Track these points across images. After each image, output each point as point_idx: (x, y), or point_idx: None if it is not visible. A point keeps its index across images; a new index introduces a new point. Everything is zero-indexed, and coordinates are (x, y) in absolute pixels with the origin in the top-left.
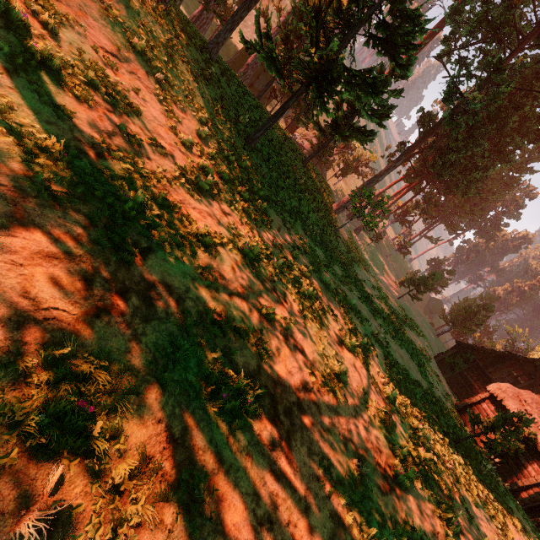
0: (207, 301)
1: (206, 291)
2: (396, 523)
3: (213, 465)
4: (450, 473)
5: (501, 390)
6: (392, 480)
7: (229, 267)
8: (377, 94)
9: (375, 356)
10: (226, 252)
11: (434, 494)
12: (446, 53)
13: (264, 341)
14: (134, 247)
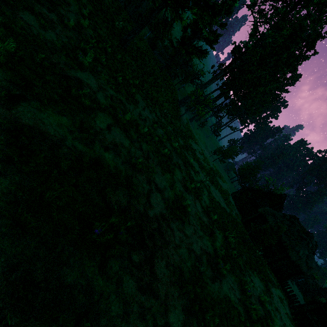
0: (83, 150)
1: (83, 142)
2: (220, 300)
3: (83, 299)
4: (243, 260)
5: (265, 211)
6: (217, 272)
7: (105, 127)
8: (215, 16)
9: (203, 194)
10: (103, 116)
11: (237, 275)
12: (253, 5)
13: (133, 184)
14: (1, 91)
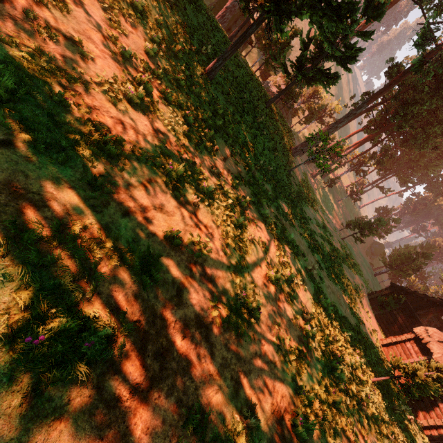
0: (82, 214)
1: (87, 203)
2: None
3: None
4: (362, 414)
5: (428, 334)
6: (289, 430)
7: (138, 182)
8: (342, 21)
9: (303, 291)
10: (141, 168)
11: (337, 442)
12: None
13: (157, 267)
14: None
